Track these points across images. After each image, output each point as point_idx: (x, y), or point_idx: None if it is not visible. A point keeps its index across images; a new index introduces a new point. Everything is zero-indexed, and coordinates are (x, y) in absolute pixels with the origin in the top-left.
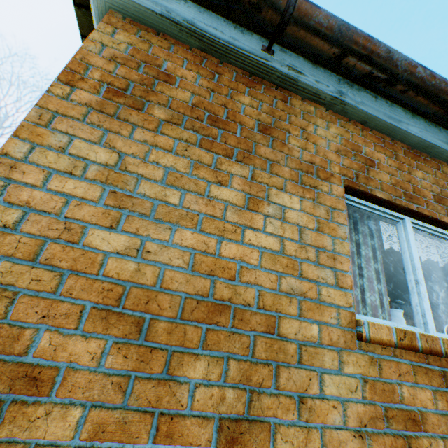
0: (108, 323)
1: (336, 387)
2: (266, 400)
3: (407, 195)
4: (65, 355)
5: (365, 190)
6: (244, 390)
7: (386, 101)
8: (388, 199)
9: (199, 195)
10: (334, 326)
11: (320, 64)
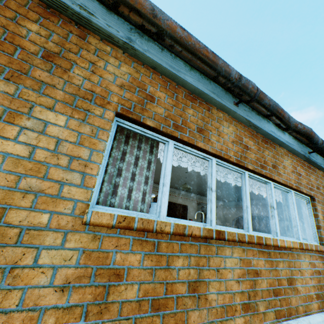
0: None
1: (51, 258)
2: None
3: (174, 125)
4: None
5: (138, 118)
6: None
7: (171, 54)
8: (156, 126)
9: None
10: (72, 215)
11: (114, 11)
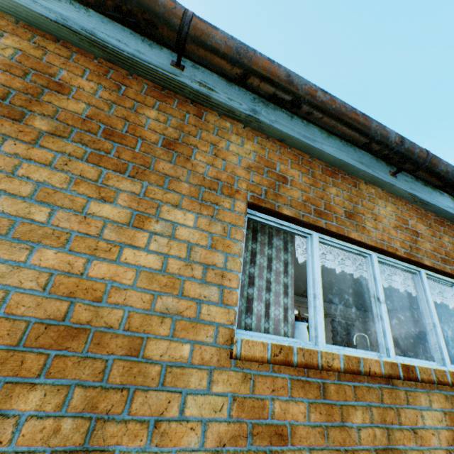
0: None
1: (198, 408)
2: (112, 427)
3: (316, 211)
4: None
5: (272, 207)
6: (88, 419)
7: (302, 120)
8: (295, 216)
9: (77, 212)
10: (213, 344)
11: (234, 82)
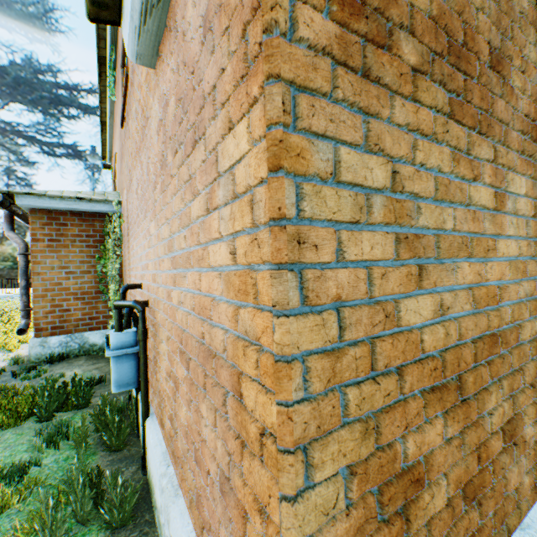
0: (442, 402)
1: None
2: (520, 398)
3: None
4: (425, 448)
5: None
6: (509, 398)
7: None
8: None
9: (458, 205)
10: None
11: None
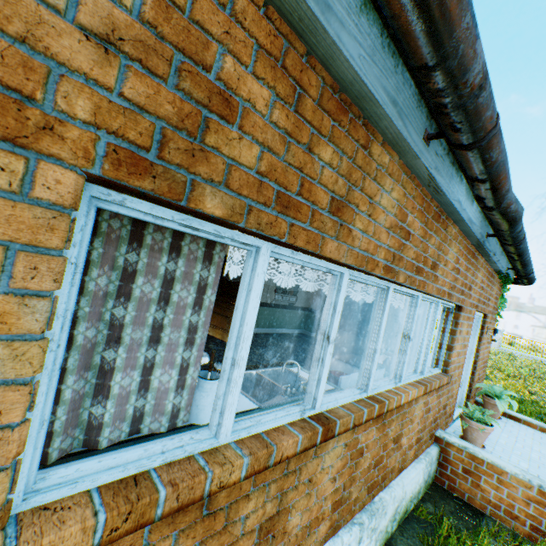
0: None
1: None
2: None
3: (282, 201)
4: None
5: (175, 188)
6: None
7: None
8: (232, 213)
9: None
10: None
11: None
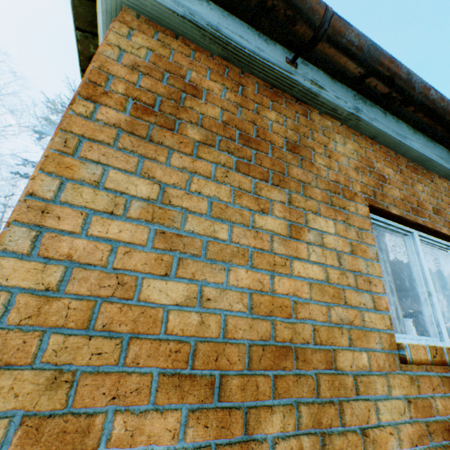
0: (182, 391)
1: (389, 413)
2: (337, 441)
3: (413, 209)
4: (143, 439)
5: (383, 208)
6: (316, 434)
7: (392, 117)
8: (401, 215)
9: (244, 226)
10: (377, 350)
11: (338, 78)
